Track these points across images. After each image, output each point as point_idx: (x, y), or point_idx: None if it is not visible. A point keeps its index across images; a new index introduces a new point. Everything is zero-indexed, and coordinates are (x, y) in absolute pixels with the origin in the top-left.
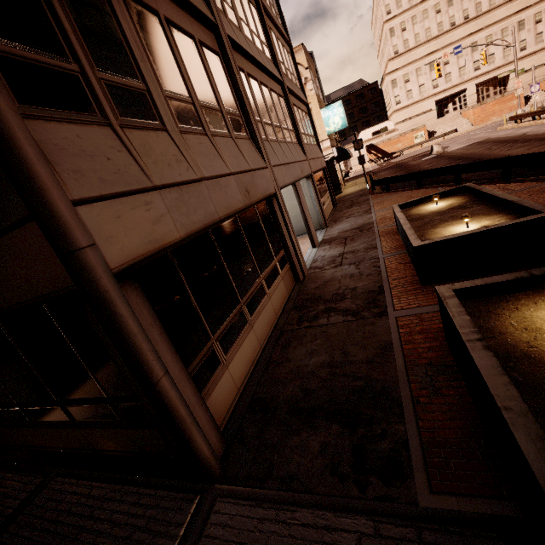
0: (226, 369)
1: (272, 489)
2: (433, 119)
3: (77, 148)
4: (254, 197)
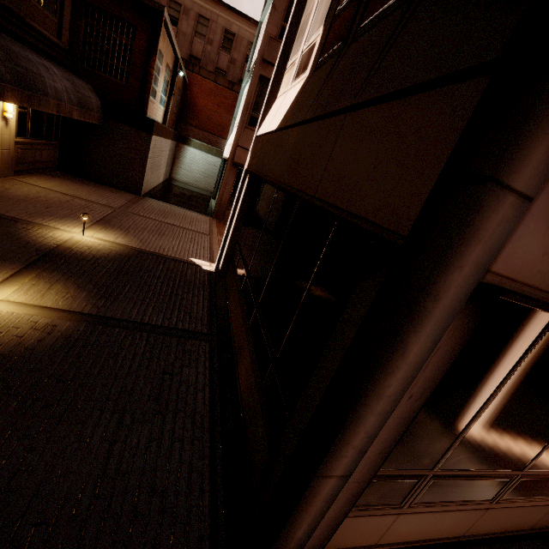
0: (397, 514)
1: None
2: None
3: None
4: None
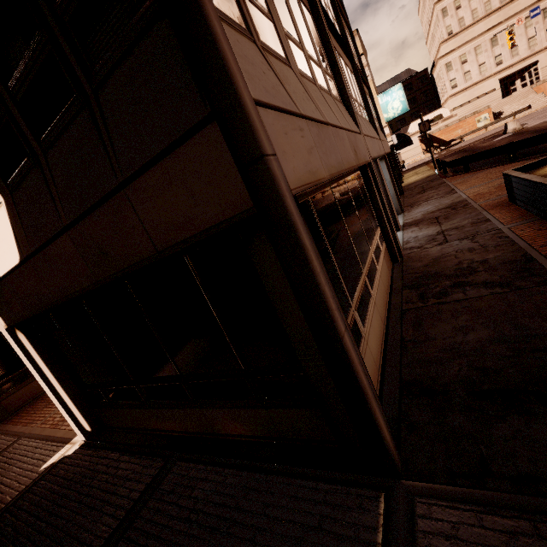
0: (366, 344)
1: (504, 491)
2: (496, 100)
3: (240, 51)
4: (360, 160)
